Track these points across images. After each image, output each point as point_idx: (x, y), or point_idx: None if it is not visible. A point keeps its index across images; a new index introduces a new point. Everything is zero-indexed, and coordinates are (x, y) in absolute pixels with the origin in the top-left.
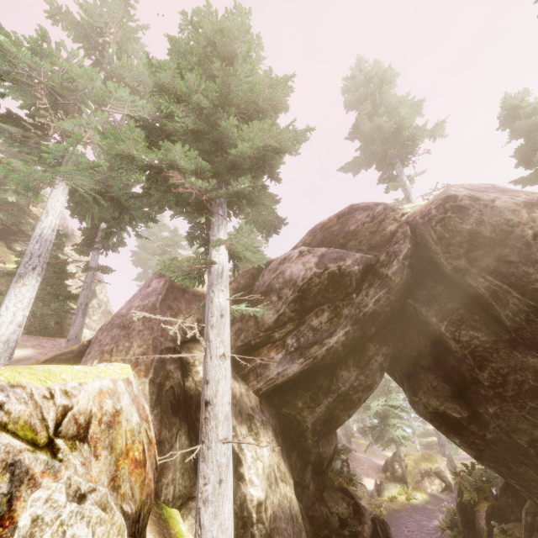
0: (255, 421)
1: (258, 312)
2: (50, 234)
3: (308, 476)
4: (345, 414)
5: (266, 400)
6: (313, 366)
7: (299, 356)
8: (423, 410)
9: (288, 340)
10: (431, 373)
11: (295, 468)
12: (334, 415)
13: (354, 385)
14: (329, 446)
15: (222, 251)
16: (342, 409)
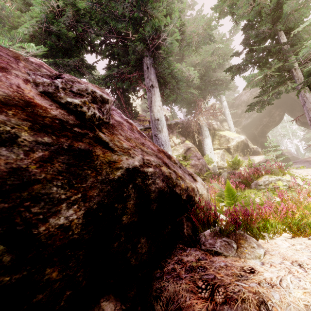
0: (240, 133)
1: (236, 111)
2: (185, 110)
3: (259, 146)
4: (268, 130)
5: (243, 130)
6: (253, 119)
7: (249, 118)
8: (299, 124)
9: (245, 115)
10: (299, 112)
11: (254, 144)
12: (264, 131)
13: (268, 121)
14: (265, 139)
15: (225, 102)
16: (266, 129)
